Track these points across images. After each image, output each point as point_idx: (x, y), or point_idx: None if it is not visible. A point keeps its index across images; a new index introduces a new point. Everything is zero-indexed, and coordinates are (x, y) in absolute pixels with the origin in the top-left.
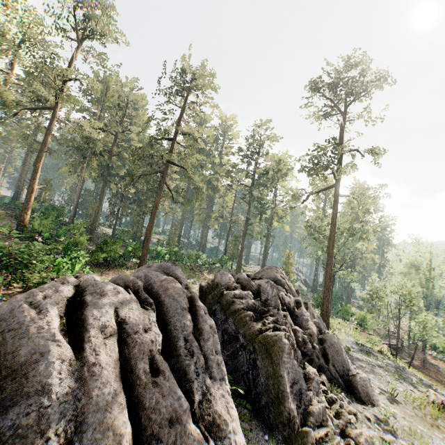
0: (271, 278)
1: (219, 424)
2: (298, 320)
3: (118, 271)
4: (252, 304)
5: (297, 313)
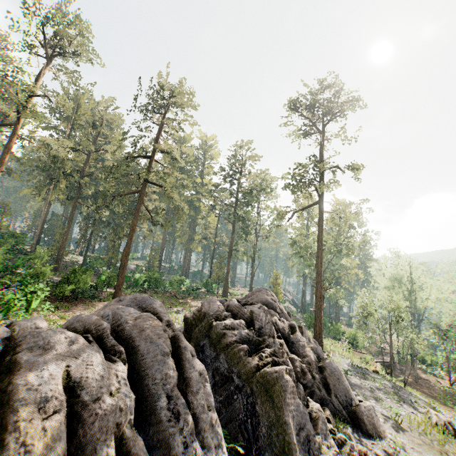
0: (262, 301)
1: None
2: (294, 347)
3: (88, 305)
4: (246, 335)
5: (292, 339)
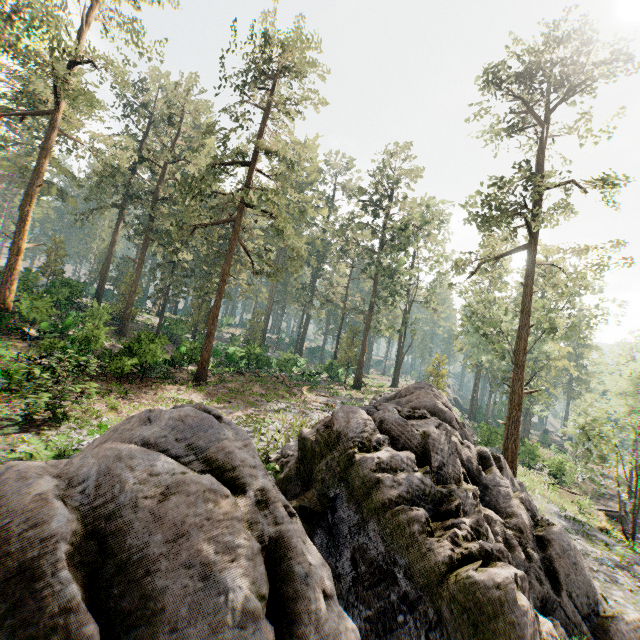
0: (427, 407)
1: None
2: (489, 494)
3: (156, 389)
4: (418, 483)
5: (485, 480)
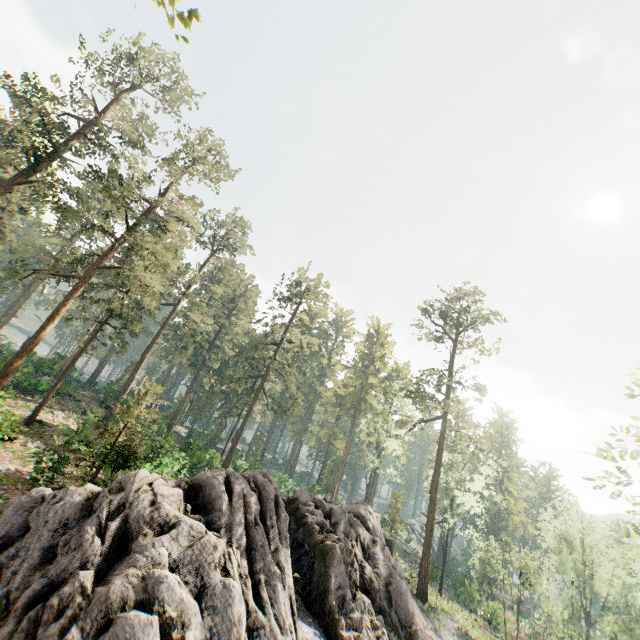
0: (354, 512)
1: (281, 567)
2: (370, 558)
3: None
4: (321, 522)
5: (370, 551)
